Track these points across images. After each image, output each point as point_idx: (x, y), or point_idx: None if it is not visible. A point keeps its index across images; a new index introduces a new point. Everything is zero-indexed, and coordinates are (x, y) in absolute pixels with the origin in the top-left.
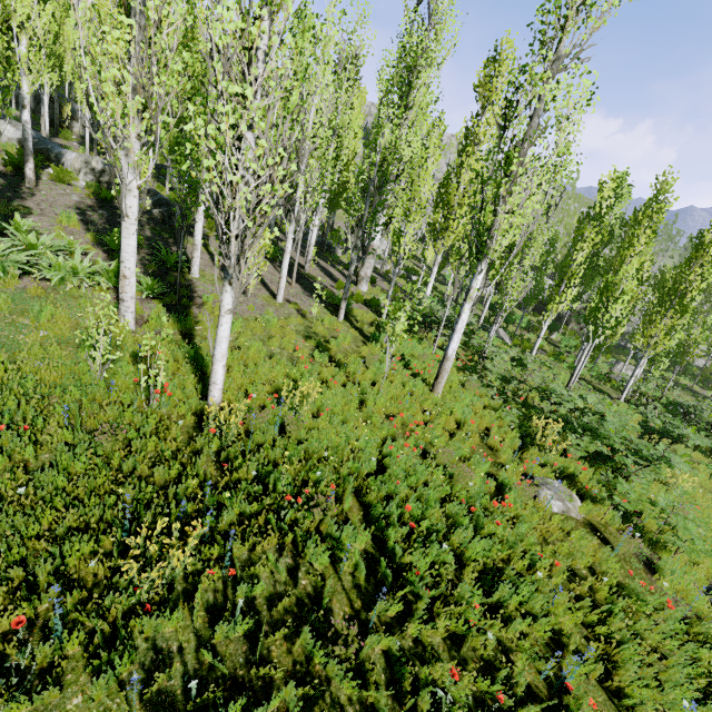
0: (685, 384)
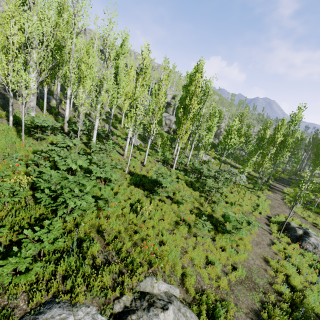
0: (227, 161)
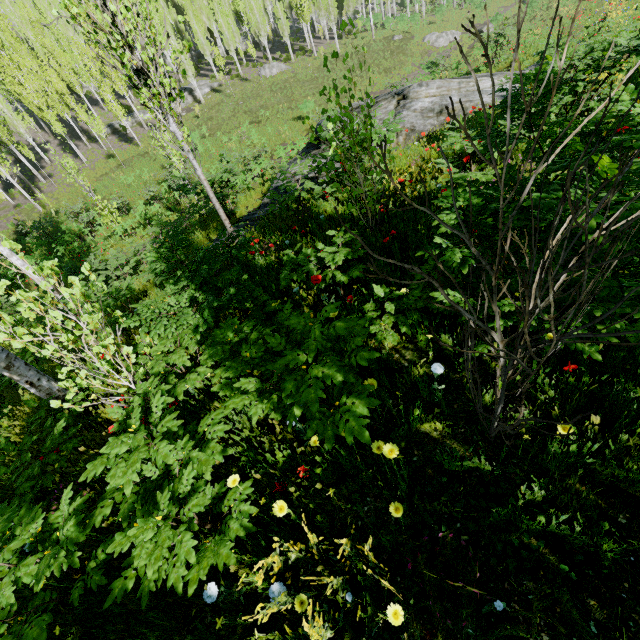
0: None
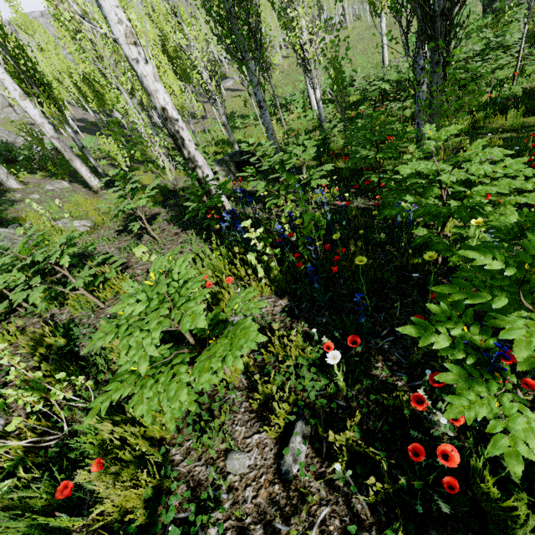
0: None
